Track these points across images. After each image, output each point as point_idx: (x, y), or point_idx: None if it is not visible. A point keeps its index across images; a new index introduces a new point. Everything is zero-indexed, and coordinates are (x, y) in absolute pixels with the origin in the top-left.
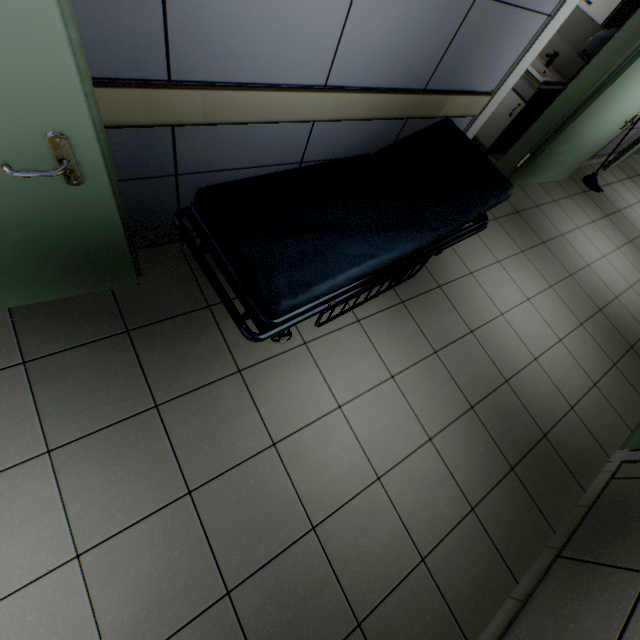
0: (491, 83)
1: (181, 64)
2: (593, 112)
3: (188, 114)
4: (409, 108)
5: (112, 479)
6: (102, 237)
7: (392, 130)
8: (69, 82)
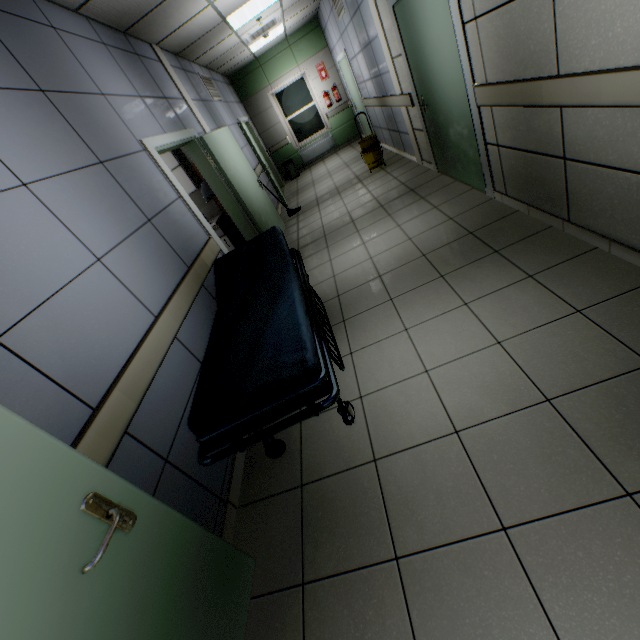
0: (203, 236)
1: (89, 394)
2: (246, 198)
3: (125, 410)
4: (197, 279)
5: (481, 633)
6: (191, 550)
7: (206, 297)
8: (58, 452)
